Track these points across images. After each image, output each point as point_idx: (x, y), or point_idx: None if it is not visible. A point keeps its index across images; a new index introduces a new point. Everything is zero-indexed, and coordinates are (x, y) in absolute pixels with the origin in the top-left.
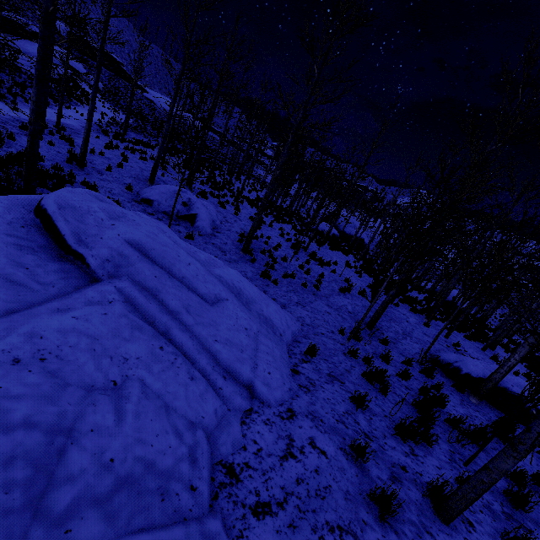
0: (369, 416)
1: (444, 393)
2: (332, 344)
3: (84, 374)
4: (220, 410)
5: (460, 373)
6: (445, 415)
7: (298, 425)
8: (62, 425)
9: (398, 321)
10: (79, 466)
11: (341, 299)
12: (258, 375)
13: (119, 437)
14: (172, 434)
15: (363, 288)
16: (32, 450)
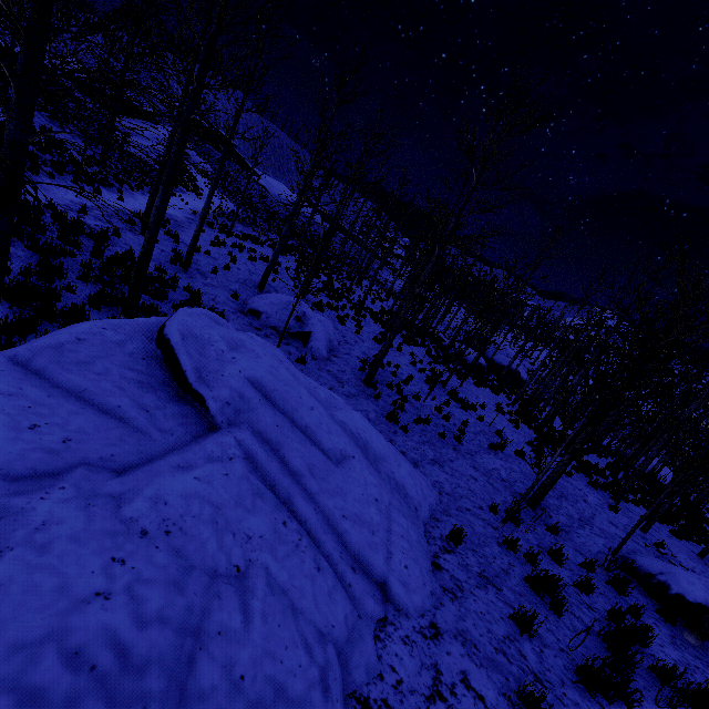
0: (539, 647)
1: (646, 624)
2: (482, 527)
3: (207, 554)
4: (351, 617)
5: (667, 592)
6: (648, 659)
7: (445, 650)
8: (190, 623)
9: (572, 500)
10: (210, 680)
11: (491, 460)
12: (393, 569)
13: (248, 646)
14: (301, 647)
15: (521, 445)
16: (165, 653)
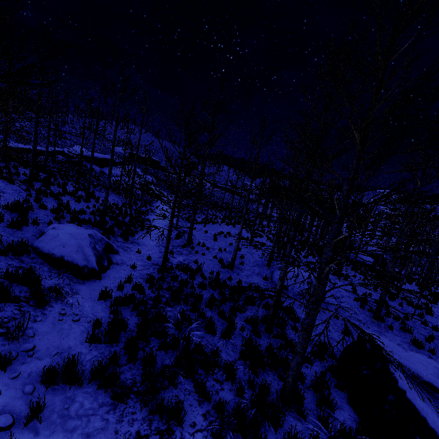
0: None
1: None
2: None
3: None
4: None
5: None
6: None
7: None
8: None
9: None
10: None
11: None
12: None
13: None
14: None
15: None
16: None
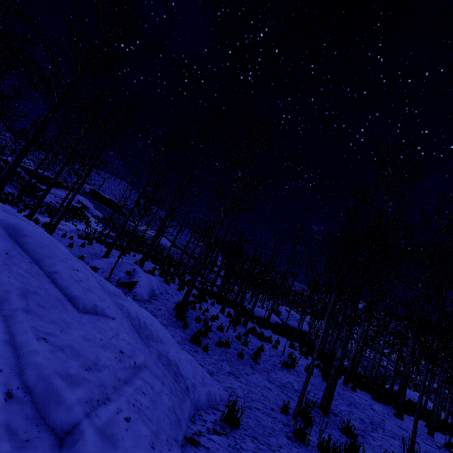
0: None
1: None
2: (270, 422)
3: None
4: None
5: None
6: None
7: None
8: None
9: (360, 407)
10: None
11: (284, 375)
12: (98, 415)
13: None
14: None
15: None
16: None
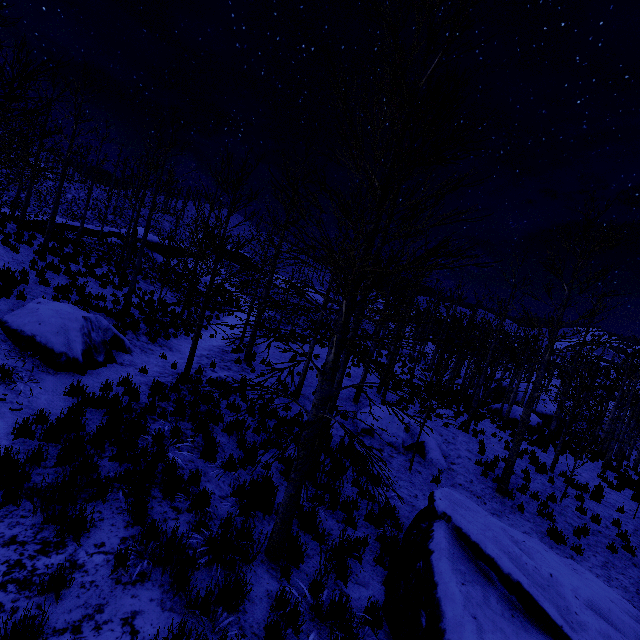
0: None
1: None
2: None
3: None
4: None
5: None
6: None
7: None
8: None
9: None
10: None
11: None
12: None
13: None
14: None
15: None
16: None
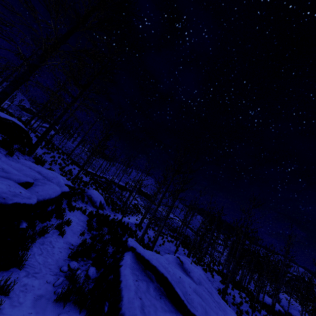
0: None
1: None
2: None
3: None
4: None
5: None
6: None
7: None
8: None
9: None
10: None
11: None
12: None
13: None
14: None
15: None
16: None
